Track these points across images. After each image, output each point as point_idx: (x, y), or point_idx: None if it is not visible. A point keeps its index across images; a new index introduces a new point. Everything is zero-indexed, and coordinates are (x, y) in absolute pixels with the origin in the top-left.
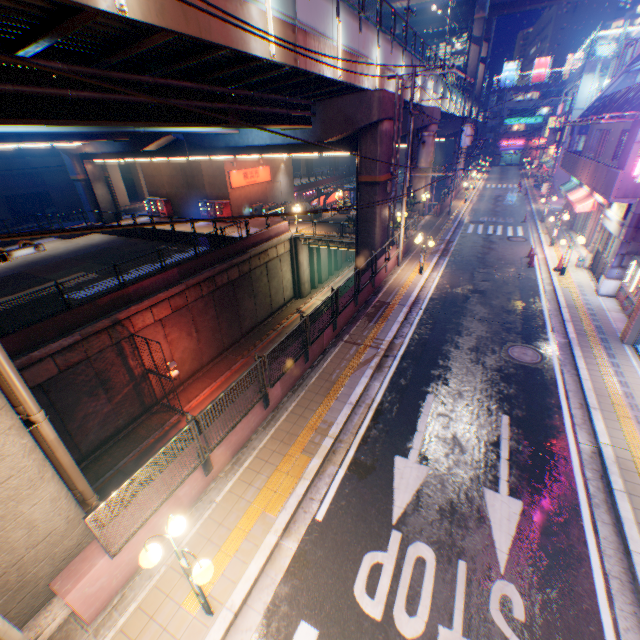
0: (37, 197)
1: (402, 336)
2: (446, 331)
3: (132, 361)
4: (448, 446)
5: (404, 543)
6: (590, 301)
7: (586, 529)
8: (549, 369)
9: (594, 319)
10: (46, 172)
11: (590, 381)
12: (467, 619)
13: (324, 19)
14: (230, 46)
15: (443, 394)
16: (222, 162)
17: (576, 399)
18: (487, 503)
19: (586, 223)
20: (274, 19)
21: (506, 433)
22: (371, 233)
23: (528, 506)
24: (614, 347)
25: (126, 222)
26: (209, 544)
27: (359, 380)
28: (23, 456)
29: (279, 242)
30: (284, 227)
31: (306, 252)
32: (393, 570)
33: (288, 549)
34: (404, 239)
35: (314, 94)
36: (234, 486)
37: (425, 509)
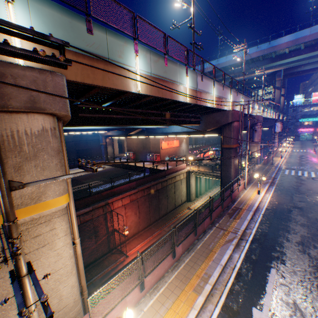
0: (86, 150)
1: (250, 228)
2: (279, 229)
3: (109, 223)
4: (290, 309)
5: None
6: None
7: None
8: None
9: None
10: (92, 141)
11: None
12: None
13: (208, 87)
14: (172, 99)
15: (282, 270)
16: (159, 138)
17: None
18: None
19: None
20: (189, 89)
21: None
22: (228, 171)
23: None
24: None
25: (116, 161)
26: None
27: (225, 251)
28: (68, 258)
29: (181, 173)
30: (184, 166)
31: (194, 178)
32: None
33: None
34: (247, 175)
35: (202, 112)
36: (154, 303)
37: None
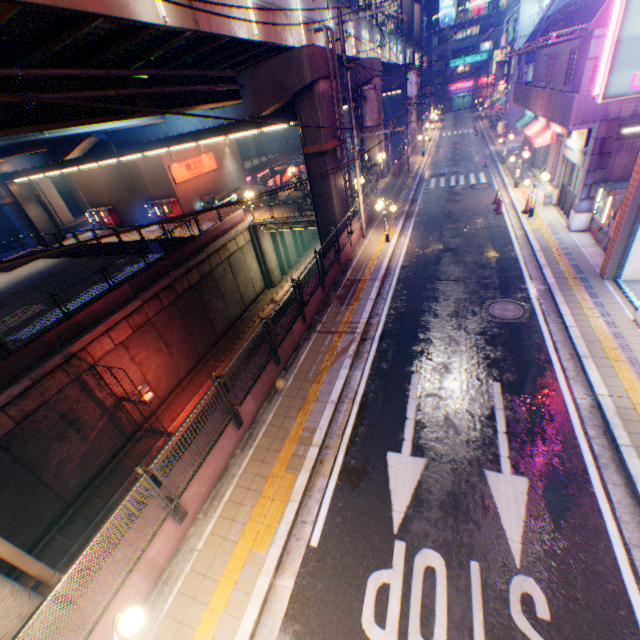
0: None
1: (378, 314)
2: (422, 300)
3: (100, 393)
4: (441, 430)
5: (409, 554)
6: (563, 240)
7: (598, 496)
8: (533, 322)
9: (570, 258)
10: None
11: (577, 327)
12: (489, 631)
13: None
14: (102, 12)
15: (428, 371)
16: (159, 157)
17: (565, 350)
18: (491, 487)
19: (547, 157)
20: None
21: (500, 402)
22: (330, 207)
23: (534, 482)
24: (595, 285)
25: (71, 241)
26: (194, 604)
27: (338, 373)
28: None
29: (237, 233)
30: (239, 216)
31: (269, 238)
32: (402, 589)
33: (284, 588)
34: (365, 207)
35: (235, 62)
36: (216, 526)
37: (427, 508)
